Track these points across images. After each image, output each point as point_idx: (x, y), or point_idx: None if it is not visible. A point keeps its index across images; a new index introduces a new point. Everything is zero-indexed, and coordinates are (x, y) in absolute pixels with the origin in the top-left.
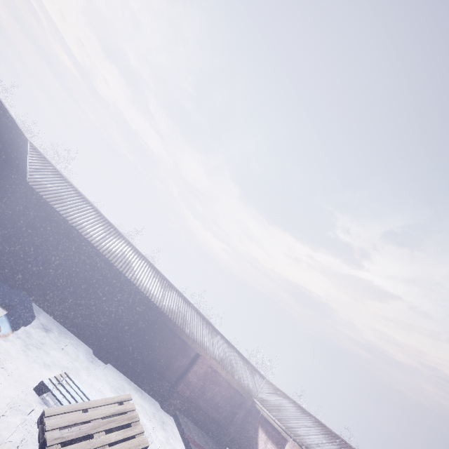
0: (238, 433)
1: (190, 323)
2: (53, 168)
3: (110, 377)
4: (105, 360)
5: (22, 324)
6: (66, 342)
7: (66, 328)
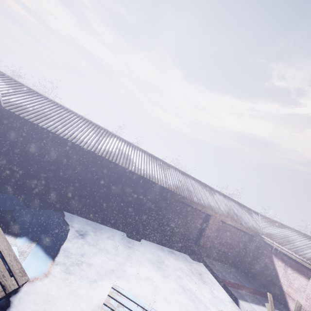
0: (253, 260)
1: (194, 192)
2: (28, 89)
3: (147, 252)
4: (138, 239)
5: (58, 243)
6: (103, 237)
7: (98, 223)
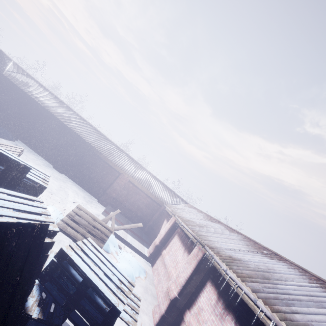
0: (154, 224)
1: (116, 157)
2: (28, 74)
3: (59, 176)
4: (59, 171)
5: None
6: (33, 156)
7: (38, 154)
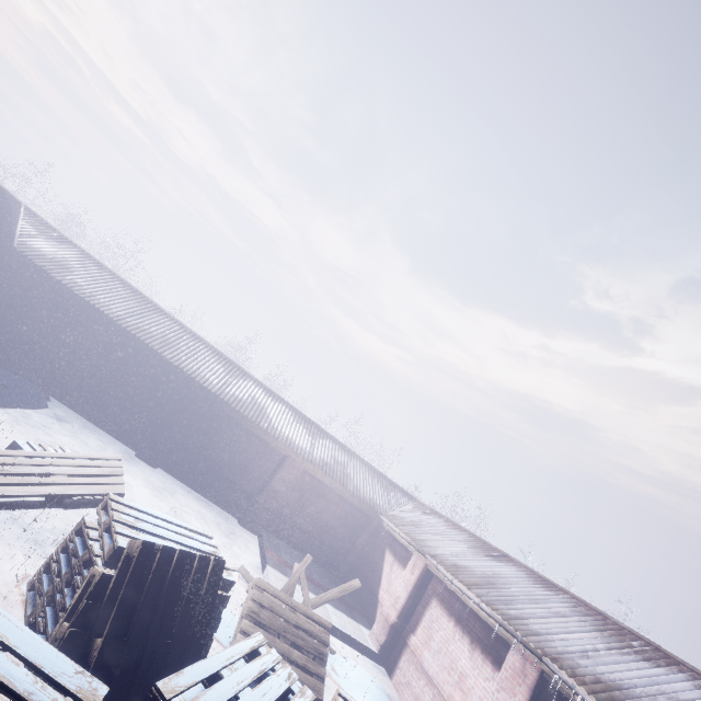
0: (361, 561)
1: (273, 418)
2: (60, 235)
3: (155, 479)
4: (152, 463)
5: (20, 406)
6: (93, 437)
7: (98, 427)
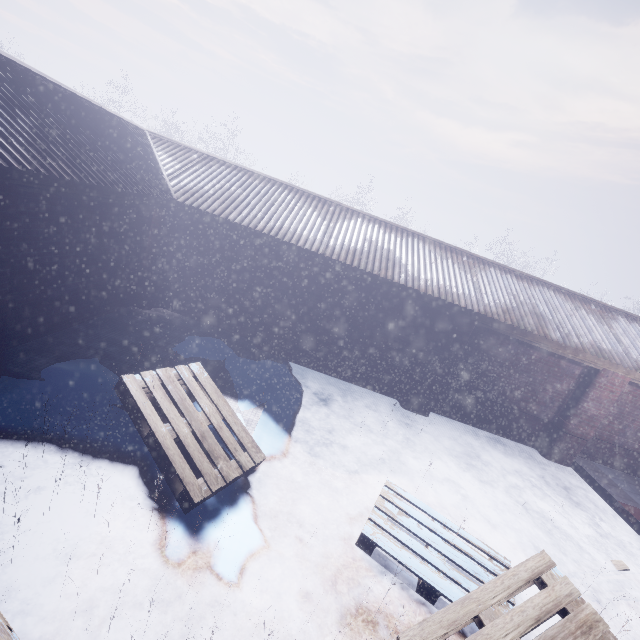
0: None
1: (552, 318)
2: (199, 155)
3: (443, 437)
4: (423, 412)
5: (291, 411)
6: (358, 405)
7: (347, 382)
